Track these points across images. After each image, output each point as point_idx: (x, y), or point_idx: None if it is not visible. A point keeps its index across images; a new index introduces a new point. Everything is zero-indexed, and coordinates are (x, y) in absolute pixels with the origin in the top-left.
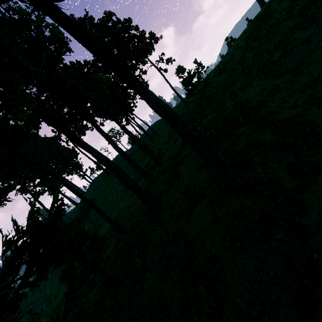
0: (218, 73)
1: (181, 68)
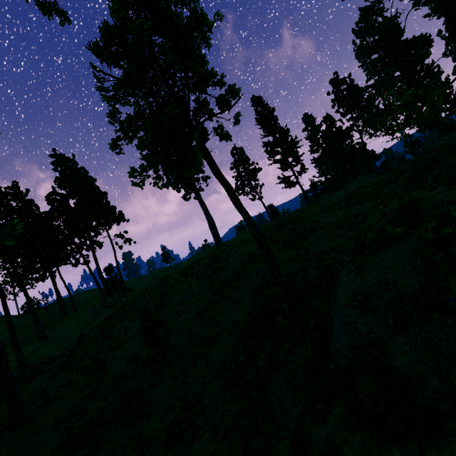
0: (156, 280)
1: (111, 268)
